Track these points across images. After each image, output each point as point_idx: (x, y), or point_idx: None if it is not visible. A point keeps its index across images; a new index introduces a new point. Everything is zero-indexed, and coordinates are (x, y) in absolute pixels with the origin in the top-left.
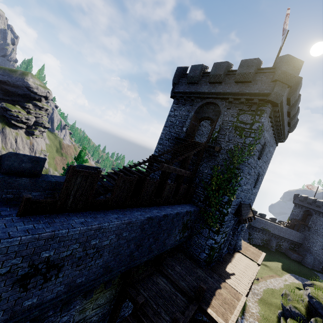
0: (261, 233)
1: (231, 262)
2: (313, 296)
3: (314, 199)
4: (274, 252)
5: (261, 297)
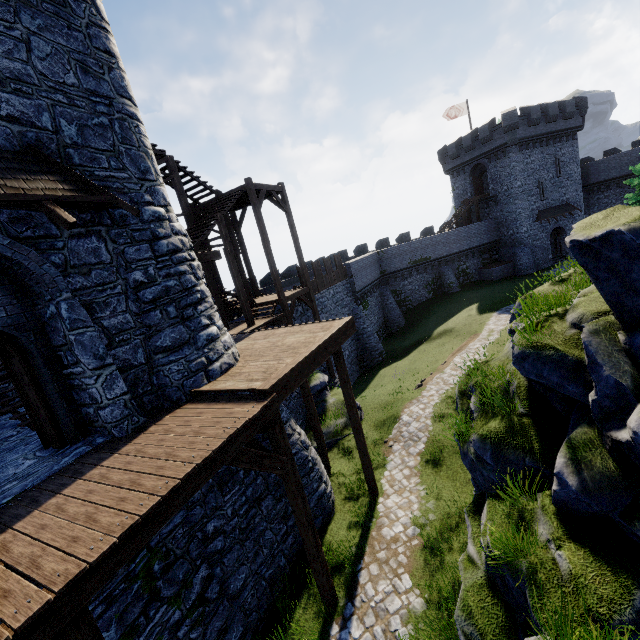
0: (417, 275)
1: (17, 524)
2: (526, 349)
3: (473, 131)
4: (460, 291)
5: (427, 438)
